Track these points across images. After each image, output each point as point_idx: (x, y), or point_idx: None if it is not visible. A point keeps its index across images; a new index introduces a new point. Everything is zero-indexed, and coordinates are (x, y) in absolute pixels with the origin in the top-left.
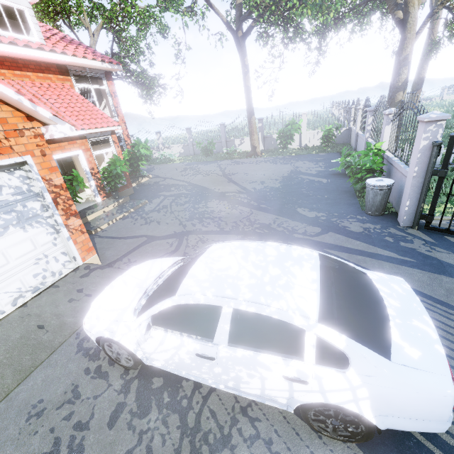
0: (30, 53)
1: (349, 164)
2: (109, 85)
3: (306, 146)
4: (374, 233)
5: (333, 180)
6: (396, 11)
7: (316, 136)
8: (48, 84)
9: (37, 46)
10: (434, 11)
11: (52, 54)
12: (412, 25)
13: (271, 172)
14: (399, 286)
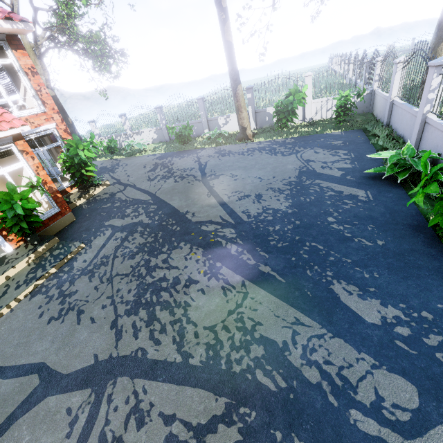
0: None
1: (402, 165)
2: (19, 57)
3: (312, 120)
4: None
5: (377, 193)
6: None
7: (324, 106)
8: None
9: None
10: None
11: None
12: None
13: (270, 173)
14: None
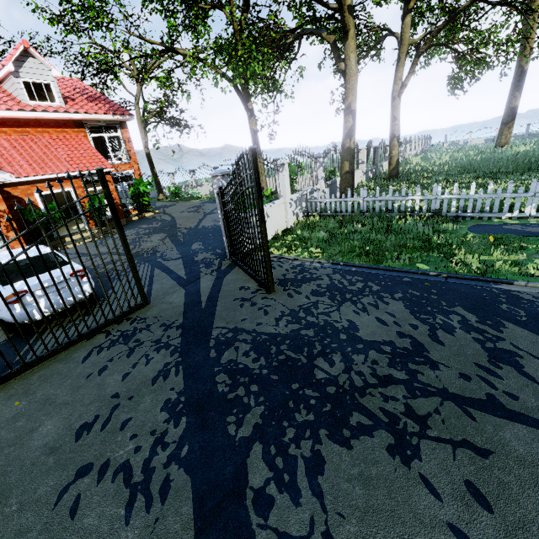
0: (47, 116)
1: None
2: (124, 132)
3: None
4: (202, 261)
5: None
6: (339, 63)
7: None
8: (64, 136)
9: (54, 110)
10: (420, 51)
11: (66, 114)
12: (350, 76)
13: None
14: (69, 270)
